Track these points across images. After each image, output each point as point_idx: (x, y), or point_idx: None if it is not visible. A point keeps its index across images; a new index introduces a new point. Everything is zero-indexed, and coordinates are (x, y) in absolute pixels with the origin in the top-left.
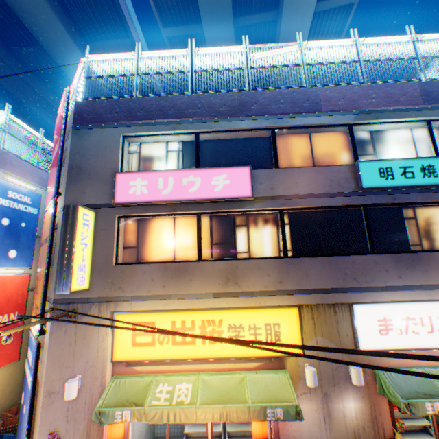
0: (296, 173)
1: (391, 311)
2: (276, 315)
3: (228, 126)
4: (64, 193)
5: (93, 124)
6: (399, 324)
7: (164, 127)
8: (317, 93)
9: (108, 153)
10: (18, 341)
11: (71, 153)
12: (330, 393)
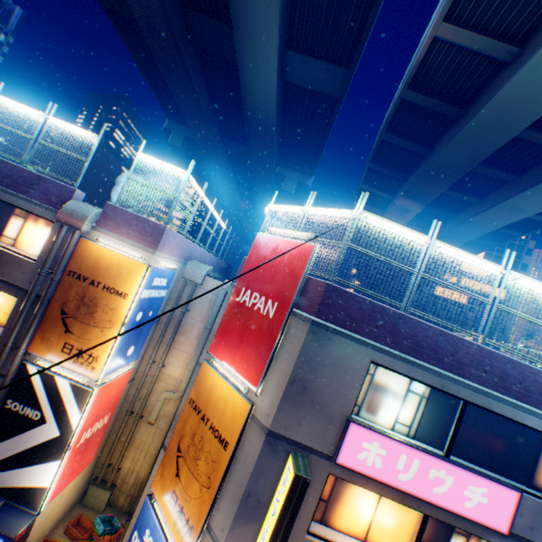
0: None
1: None
2: None
3: (512, 414)
4: (271, 405)
5: (339, 327)
6: None
7: (430, 376)
8: None
9: (345, 380)
10: (100, 442)
11: (298, 358)
12: None
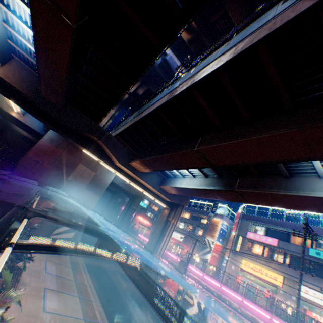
0: (290, 244)
1: (309, 289)
2: (276, 275)
3: (275, 227)
4: (236, 231)
5: (244, 219)
6: (310, 293)
7: (259, 223)
8: (302, 225)
9: (246, 226)
10: (216, 262)
11: (239, 224)
12: (286, 299)
